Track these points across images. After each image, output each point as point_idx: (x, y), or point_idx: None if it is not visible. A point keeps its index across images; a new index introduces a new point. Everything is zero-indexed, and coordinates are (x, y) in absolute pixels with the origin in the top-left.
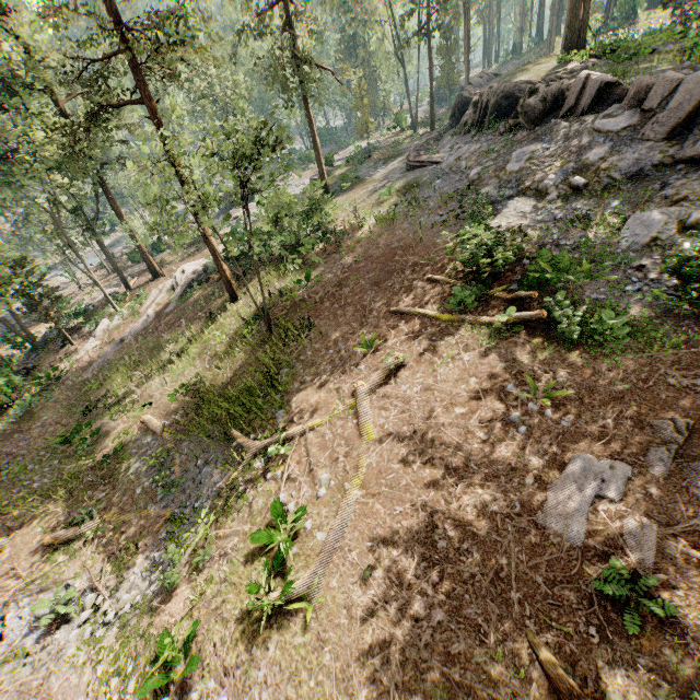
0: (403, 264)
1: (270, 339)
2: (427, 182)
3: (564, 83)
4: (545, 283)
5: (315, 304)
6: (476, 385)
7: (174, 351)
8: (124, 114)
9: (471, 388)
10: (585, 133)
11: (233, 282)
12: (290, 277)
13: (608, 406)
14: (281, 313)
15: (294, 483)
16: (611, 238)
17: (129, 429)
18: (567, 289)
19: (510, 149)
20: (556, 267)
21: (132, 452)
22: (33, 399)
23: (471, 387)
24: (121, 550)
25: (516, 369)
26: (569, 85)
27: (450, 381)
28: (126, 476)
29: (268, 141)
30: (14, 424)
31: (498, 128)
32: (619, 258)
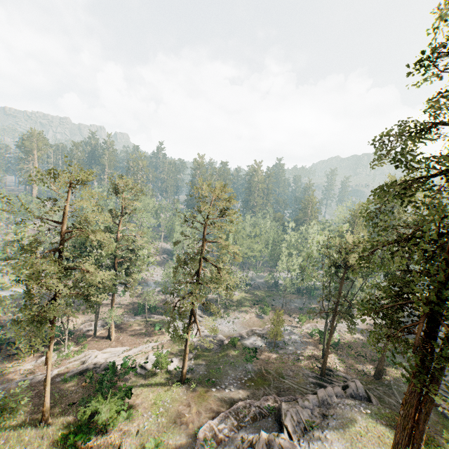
0: None
1: None
2: None
3: None
4: None
5: None
6: None
7: None
8: (134, 274)
9: None
10: None
11: (46, 414)
12: None
13: None
14: None
15: None
16: None
17: None
18: None
19: None
20: None
21: None
22: None
23: None
24: None
25: None
26: None
27: None
28: None
29: None
30: None
31: None
32: None
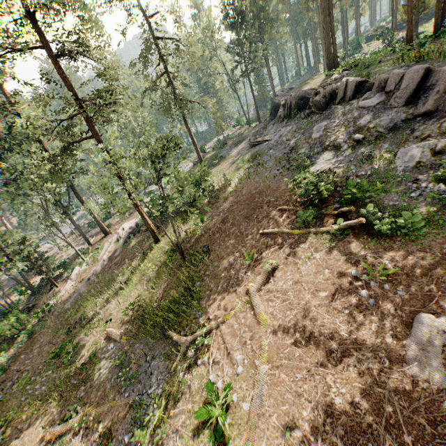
0: (261, 202)
1: (184, 263)
2: (264, 152)
3: (333, 86)
4: (356, 200)
5: (210, 236)
6: (329, 274)
7: (122, 281)
8: (81, 145)
9: (327, 277)
10: (355, 110)
11: (155, 231)
12: (190, 221)
13: (427, 275)
14: (189, 245)
15: (218, 366)
16: (390, 166)
17: (98, 340)
18: (371, 201)
19: (311, 126)
20: (360, 189)
21: (101, 357)
22: (33, 328)
23: (327, 276)
24: (100, 436)
25: (354, 259)
26: (337, 87)
27: (311, 274)
28: (98, 376)
29: (169, 146)
30: (21, 348)
31: (300, 116)
32: (400, 177)
